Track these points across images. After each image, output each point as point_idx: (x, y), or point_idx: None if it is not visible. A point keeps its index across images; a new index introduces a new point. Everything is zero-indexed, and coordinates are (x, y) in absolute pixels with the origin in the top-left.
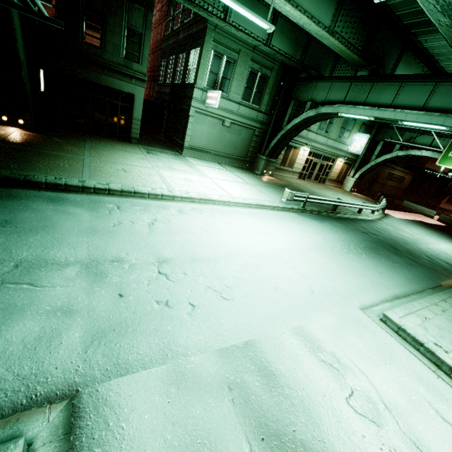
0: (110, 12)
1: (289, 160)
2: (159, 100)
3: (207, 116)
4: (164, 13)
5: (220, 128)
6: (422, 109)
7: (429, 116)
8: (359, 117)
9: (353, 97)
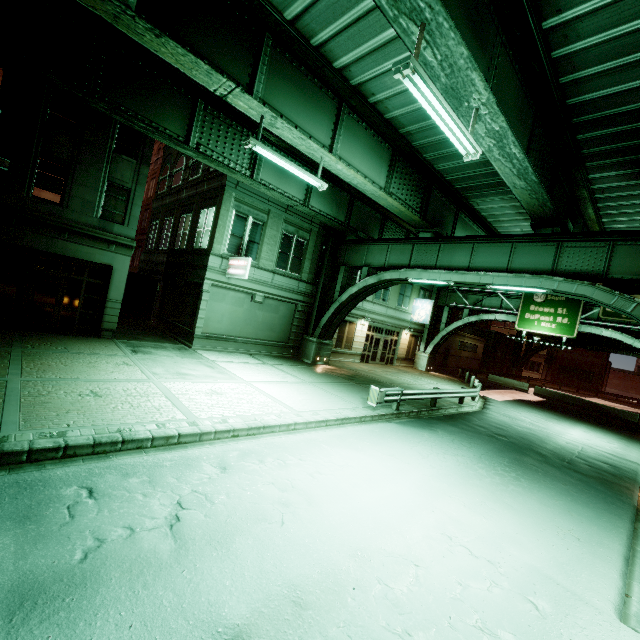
0: (82, 162)
1: (346, 339)
2: (147, 272)
3: (230, 290)
4: (153, 172)
5: (249, 305)
6: (507, 271)
7: (520, 278)
8: (436, 282)
9: (419, 260)
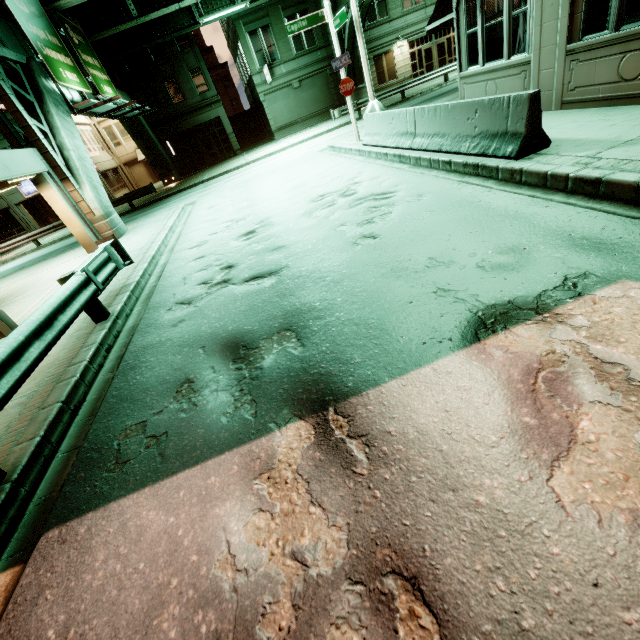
0: (176, 70)
1: (388, 72)
2: (251, 105)
3: (276, 91)
4: None
5: (294, 94)
6: None
7: None
8: None
9: None
